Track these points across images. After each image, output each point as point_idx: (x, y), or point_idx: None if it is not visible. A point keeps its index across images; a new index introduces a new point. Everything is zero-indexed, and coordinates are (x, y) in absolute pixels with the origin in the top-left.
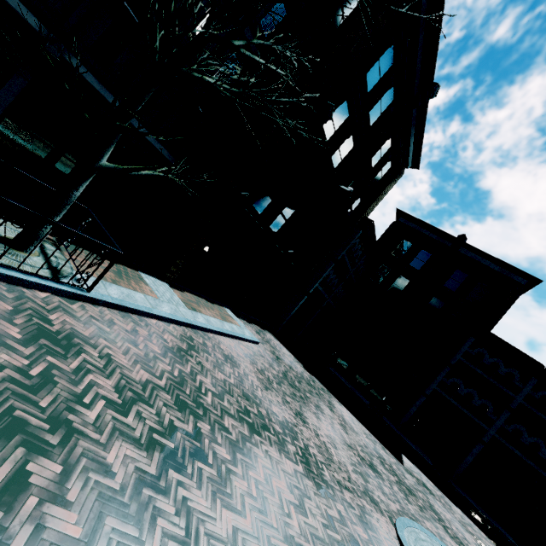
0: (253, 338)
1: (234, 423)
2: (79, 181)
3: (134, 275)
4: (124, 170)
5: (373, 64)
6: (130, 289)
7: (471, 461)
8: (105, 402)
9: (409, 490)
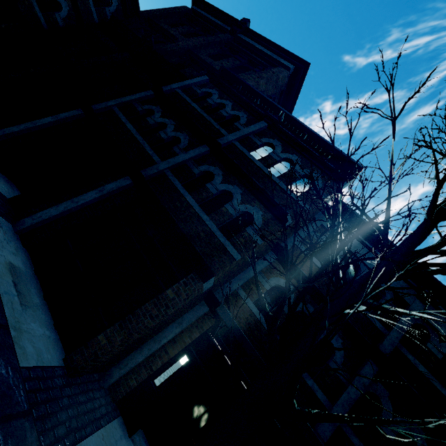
0: None
1: None
2: None
3: None
4: None
5: None
6: None
7: (90, 199)
8: None
9: None
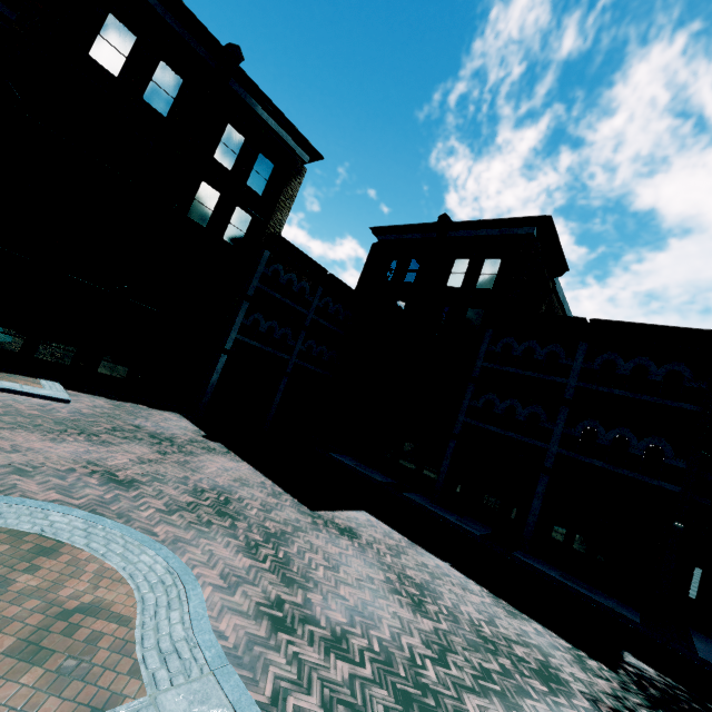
0: (55, 395)
1: None
2: None
3: None
4: None
5: (89, 41)
6: None
7: (539, 506)
8: None
9: (222, 514)
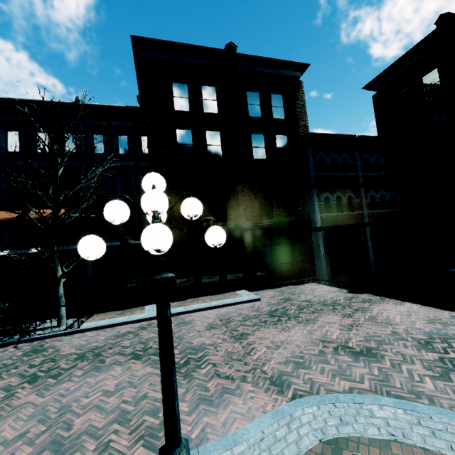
0: (251, 298)
1: (118, 358)
2: (57, 288)
3: (138, 309)
4: (63, 272)
5: (172, 103)
6: (119, 317)
7: None
8: (29, 366)
9: None
